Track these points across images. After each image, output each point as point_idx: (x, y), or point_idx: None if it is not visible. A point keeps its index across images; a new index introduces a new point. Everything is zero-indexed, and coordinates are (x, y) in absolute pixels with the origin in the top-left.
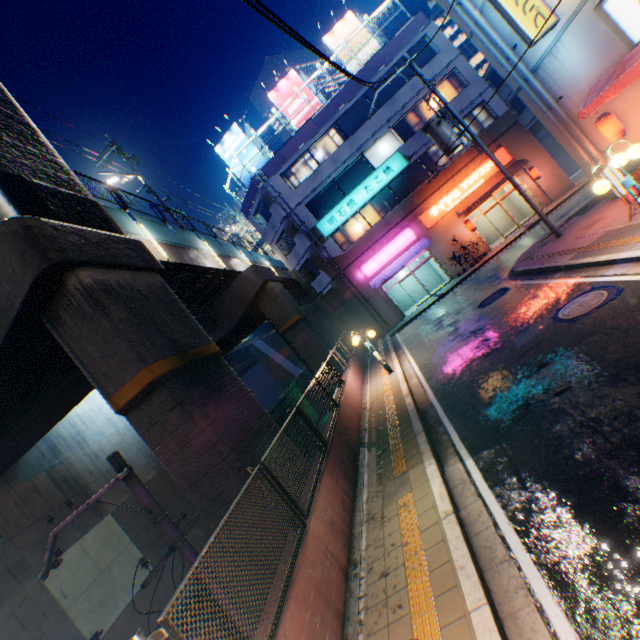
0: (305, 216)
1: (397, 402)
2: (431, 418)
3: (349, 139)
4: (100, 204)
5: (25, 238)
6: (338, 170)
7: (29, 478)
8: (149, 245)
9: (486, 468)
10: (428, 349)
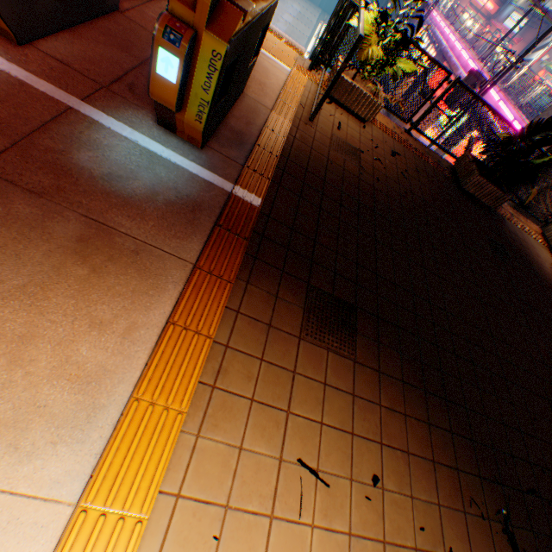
0: None
1: None
2: None
3: None
4: None
5: None
6: None
7: None
8: None
9: None
10: None
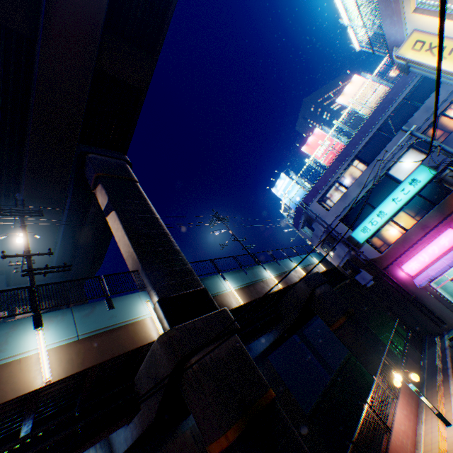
0: (340, 228)
1: None
2: None
3: (369, 165)
4: (204, 289)
5: (168, 344)
6: (363, 190)
7: (182, 433)
8: (231, 295)
9: None
10: None
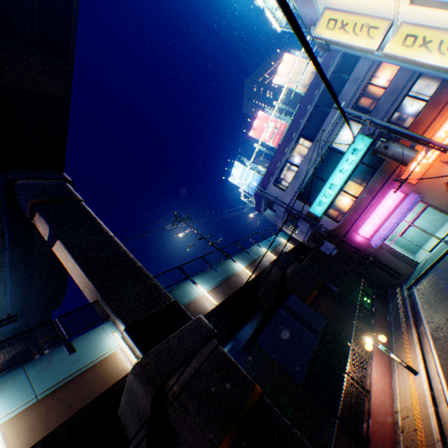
0: (298, 206)
1: (428, 447)
2: None
3: (313, 141)
4: (174, 301)
5: (143, 374)
6: (312, 166)
7: (184, 443)
8: (205, 299)
9: None
10: None
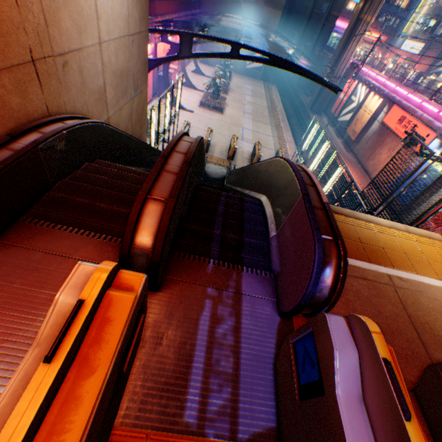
0: None
1: None
2: None
3: None
4: None
5: None
6: None
7: None
8: None
9: None
10: None
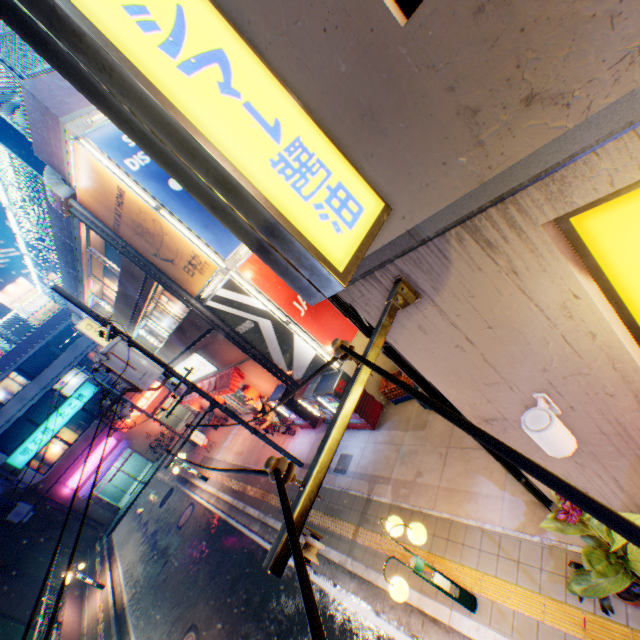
0: None
1: (107, 615)
2: (124, 617)
3: (37, 378)
4: None
5: None
6: (29, 405)
7: None
8: None
9: (138, 635)
10: (131, 552)
